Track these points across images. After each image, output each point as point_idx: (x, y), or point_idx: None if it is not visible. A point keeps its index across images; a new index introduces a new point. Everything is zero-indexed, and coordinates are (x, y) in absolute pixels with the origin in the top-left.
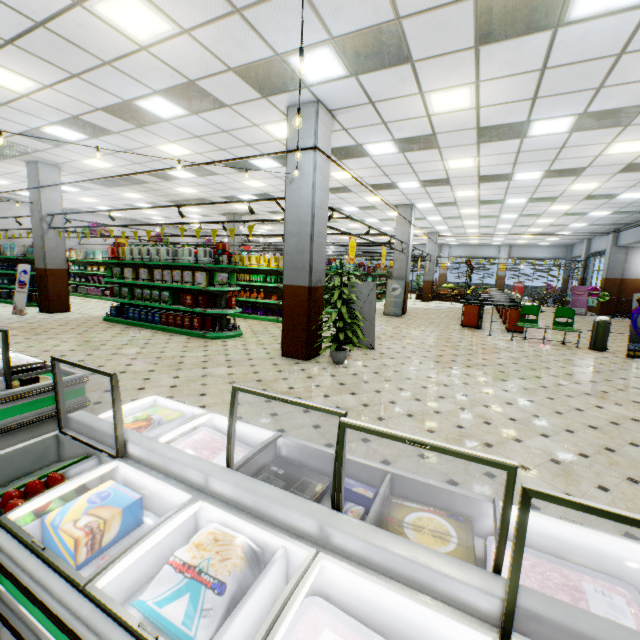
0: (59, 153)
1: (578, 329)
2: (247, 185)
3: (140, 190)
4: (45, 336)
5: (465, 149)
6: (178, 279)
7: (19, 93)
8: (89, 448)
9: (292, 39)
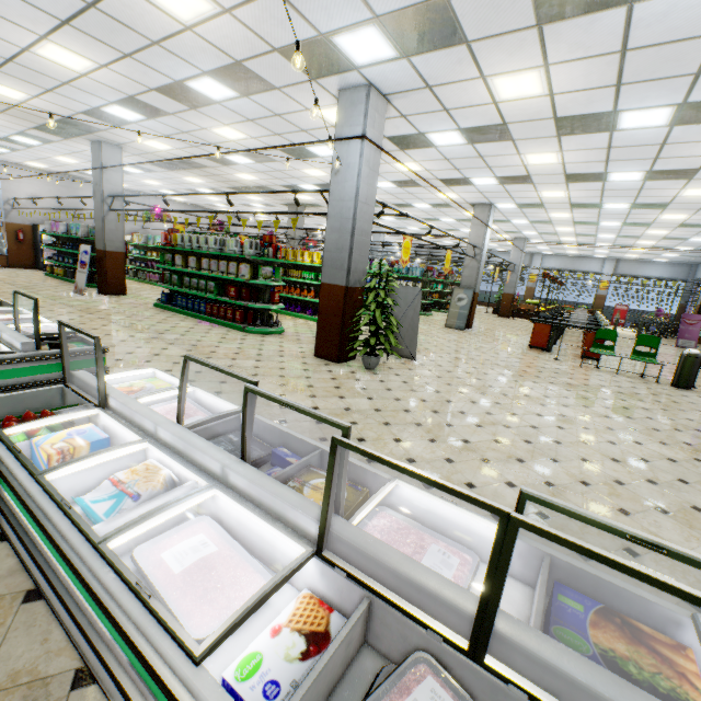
0: (120, 133)
1: (662, 362)
2: (307, 174)
3: (200, 174)
4: (97, 316)
5: (544, 142)
6: (224, 270)
7: (79, 72)
8: (82, 399)
9: (334, 18)
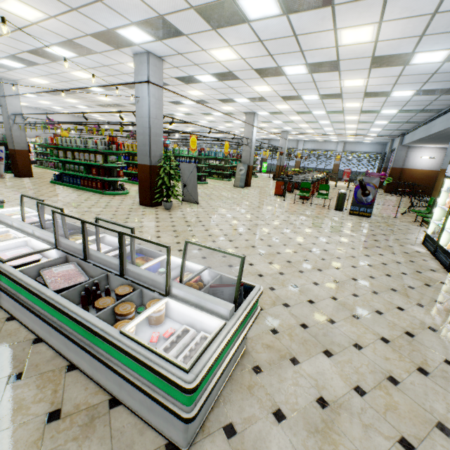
0: (13, 74)
1: (332, 198)
2: None
3: (74, 97)
4: (11, 189)
5: (257, 80)
6: (87, 158)
7: None
8: None
9: (112, 22)
